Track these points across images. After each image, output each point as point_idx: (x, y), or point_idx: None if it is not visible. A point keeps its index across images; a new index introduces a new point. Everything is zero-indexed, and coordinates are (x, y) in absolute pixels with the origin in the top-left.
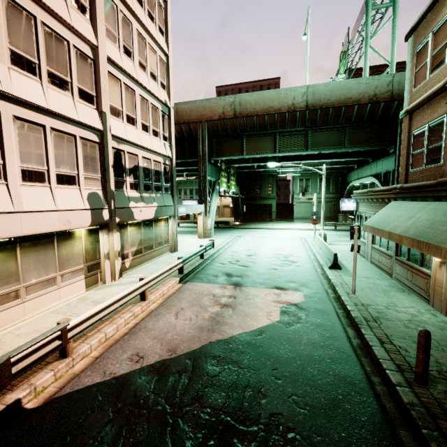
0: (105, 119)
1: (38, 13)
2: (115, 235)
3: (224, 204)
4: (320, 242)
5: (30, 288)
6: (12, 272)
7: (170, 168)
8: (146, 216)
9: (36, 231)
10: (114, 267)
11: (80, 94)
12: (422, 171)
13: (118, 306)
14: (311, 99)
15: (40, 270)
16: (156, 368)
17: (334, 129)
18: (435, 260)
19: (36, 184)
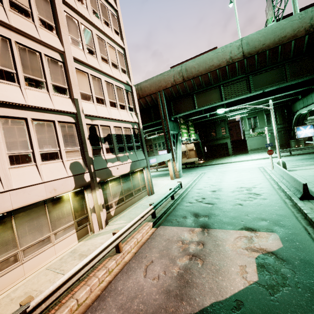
0: (77, 103)
1: (11, 36)
2: (97, 192)
3: (189, 149)
4: (281, 171)
5: (27, 250)
6: (9, 240)
7: (138, 131)
8: (122, 171)
9: (26, 203)
10: (100, 218)
11: (55, 89)
12: None
13: (89, 268)
14: (247, 48)
15: (35, 233)
16: None
17: (274, 68)
18: None
19: (23, 164)
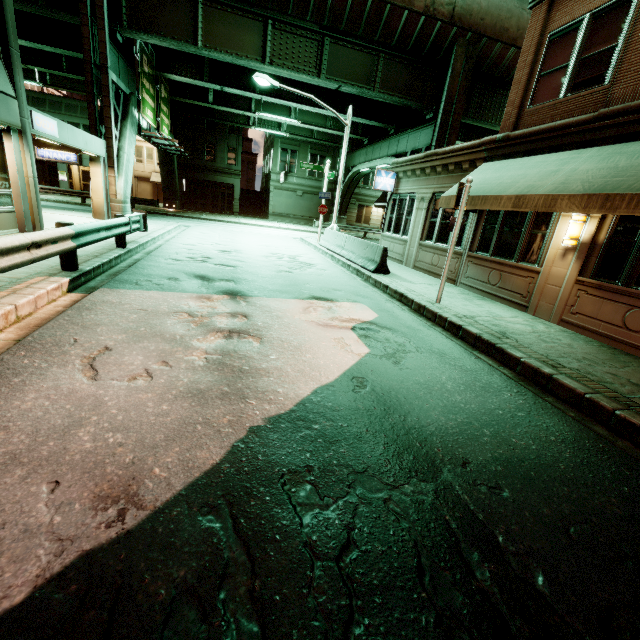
0: None
1: None
2: None
3: (139, 175)
4: (342, 238)
5: None
6: None
7: None
8: None
9: None
10: None
11: None
12: (555, 105)
13: None
14: None
15: None
16: (50, 625)
17: (365, 50)
18: (555, 248)
19: None
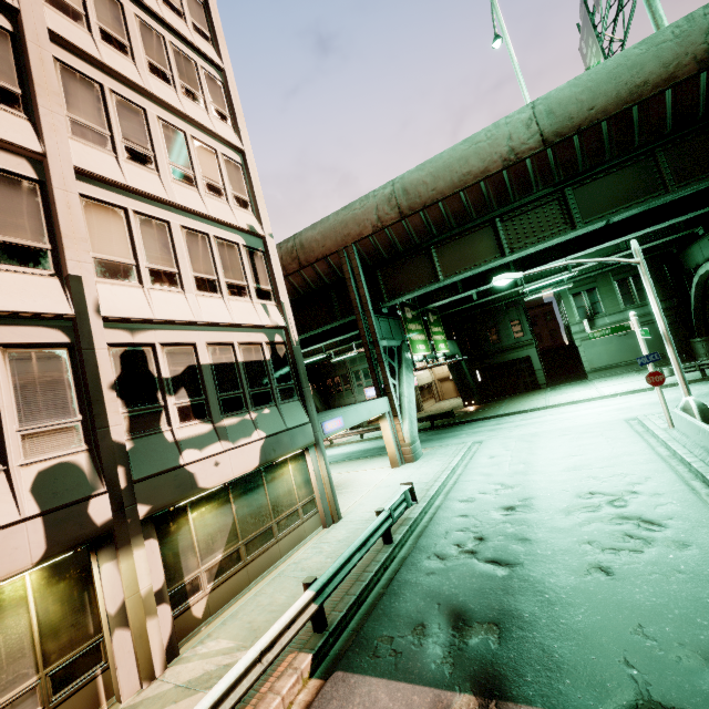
0: (78, 289)
1: None
2: (140, 552)
3: (440, 377)
4: (708, 438)
5: None
6: None
7: (288, 348)
8: (235, 469)
9: None
10: (146, 642)
11: (1, 253)
12: None
13: None
14: (550, 124)
15: None
16: None
17: (626, 164)
18: None
19: None
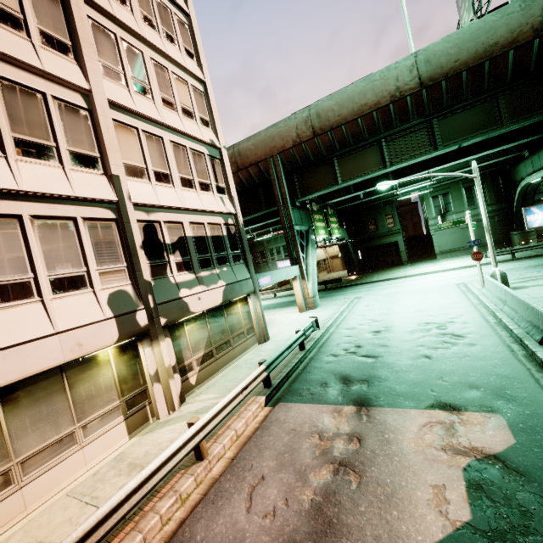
0: (118, 184)
1: None
2: (163, 344)
3: (331, 255)
4: (501, 291)
5: (30, 462)
6: None
7: (237, 228)
8: (209, 303)
9: (23, 374)
10: (170, 392)
11: (74, 160)
12: None
13: (140, 497)
14: (426, 70)
15: (45, 429)
16: None
17: (477, 103)
18: None
19: (17, 302)
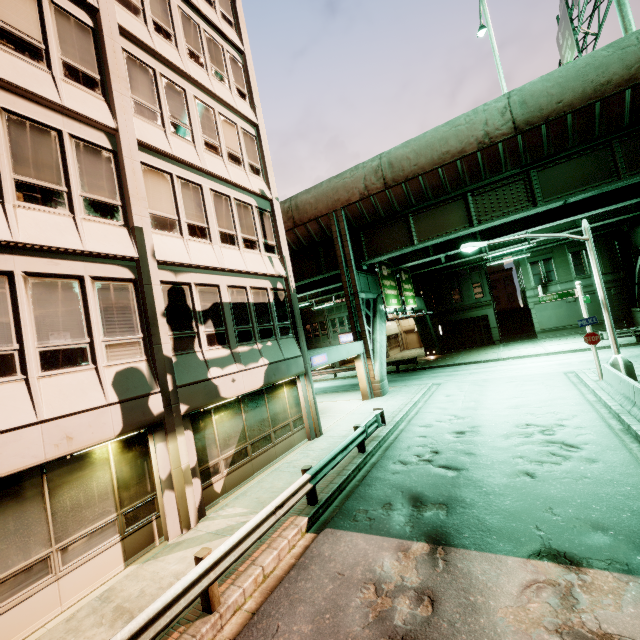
0: (140, 238)
1: None
2: (181, 439)
3: (405, 329)
4: (627, 386)
5: None
6: None
7: (287, 294)
8: (246, 386)
9: None
10: (185, 502)
11: (89, 208)
12: None
13: None
14: (522, 113)
15: (9, 552)
16: None
17: (586, 152)
18: None
19: None
